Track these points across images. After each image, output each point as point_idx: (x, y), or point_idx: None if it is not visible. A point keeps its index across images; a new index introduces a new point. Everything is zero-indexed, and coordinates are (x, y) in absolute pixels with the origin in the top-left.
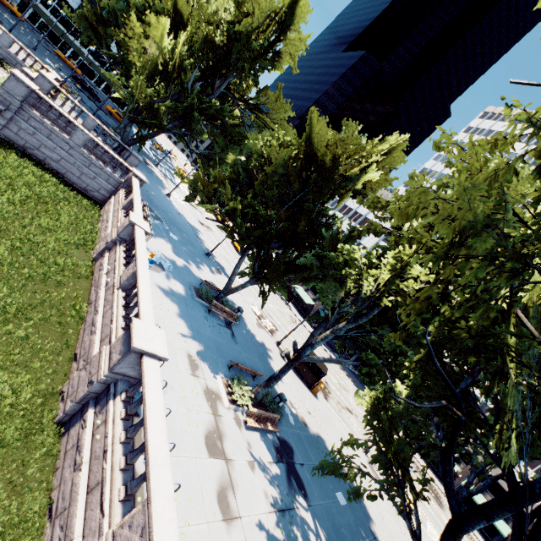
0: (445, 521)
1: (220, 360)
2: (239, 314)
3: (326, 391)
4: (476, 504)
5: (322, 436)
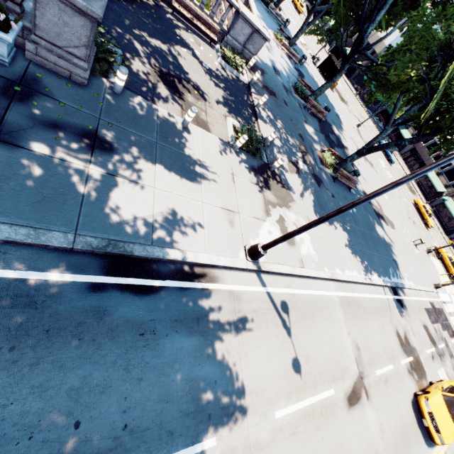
0: (407, 191)
1: (271, 29)
2: (287, 24)
3: (343, 102)
4: (448, 212)
5: (327, 95)
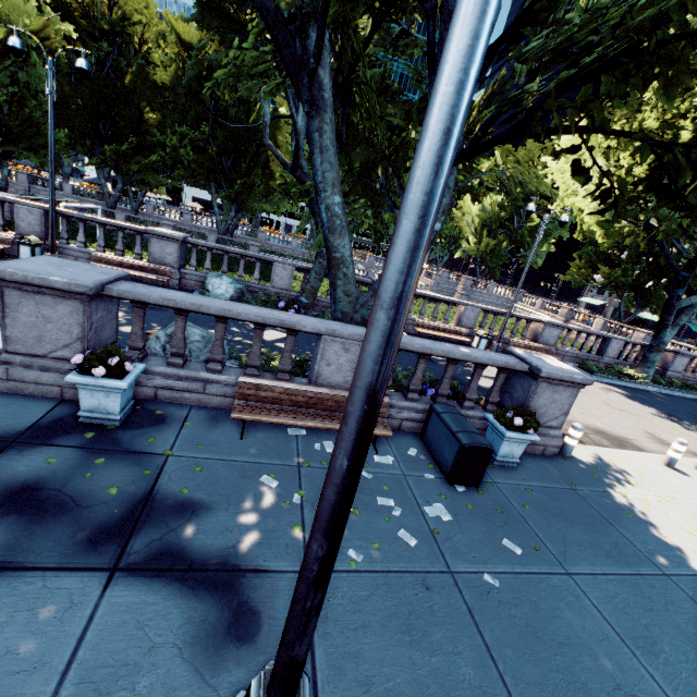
0: None
1: None
2: None
3: None
4: None
5: None
